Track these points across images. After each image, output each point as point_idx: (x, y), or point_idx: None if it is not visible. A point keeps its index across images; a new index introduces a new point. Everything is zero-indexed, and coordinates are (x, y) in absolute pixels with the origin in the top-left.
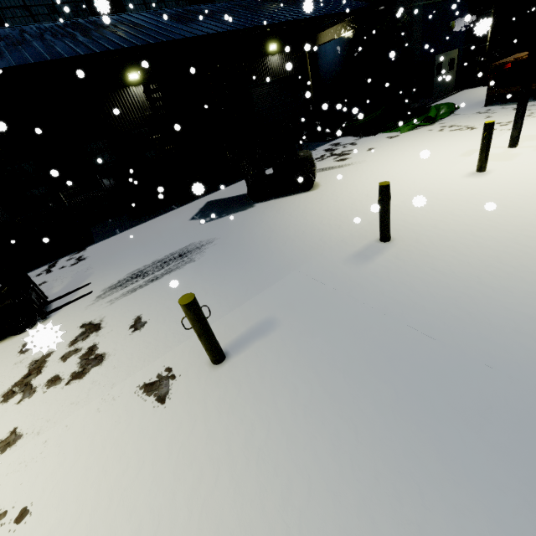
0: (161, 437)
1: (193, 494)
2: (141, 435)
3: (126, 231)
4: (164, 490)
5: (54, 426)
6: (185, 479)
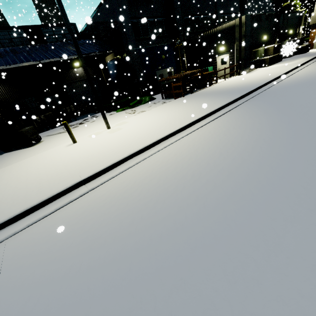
0: None
1: None
2: None
3: None
4: None
5: None
6: None
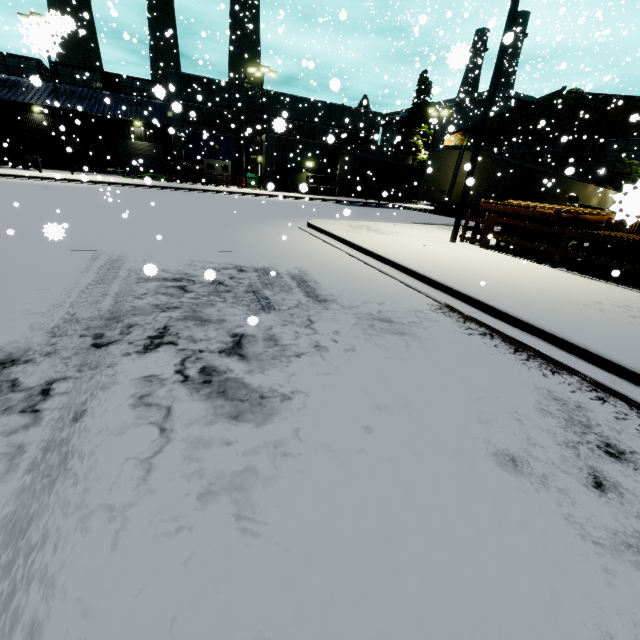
0: None
1: None
2: None
3: None
4: None
5: None
6: None
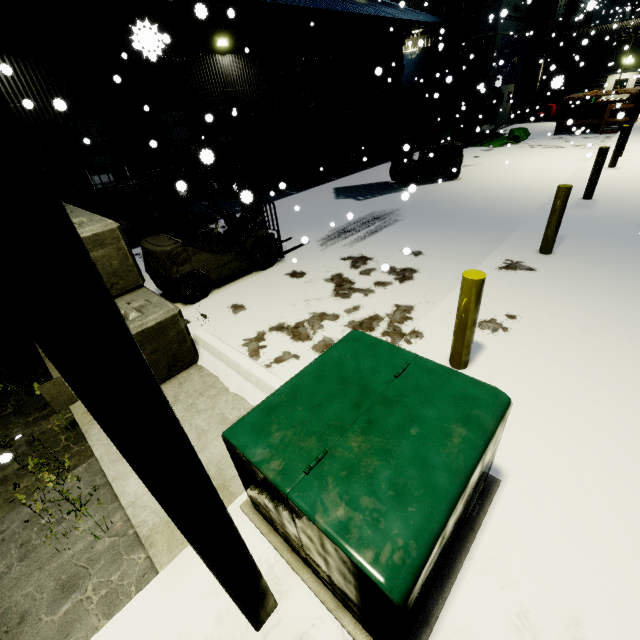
0: (564, 280)
1: (629, 290)
2: (544, 282)
3: None
4: (606, 292)
5: (437, 298)
6: (613, 288)
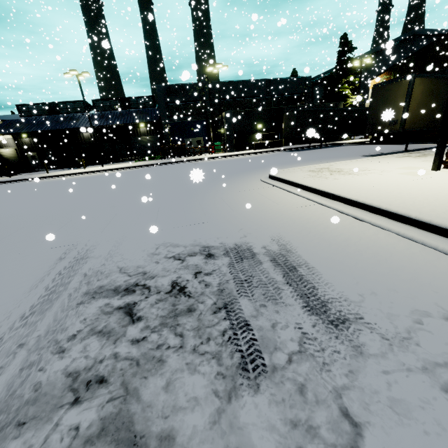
0: None
1: None
2: None
3: (51, 170)
4: None
5: None
6: None
